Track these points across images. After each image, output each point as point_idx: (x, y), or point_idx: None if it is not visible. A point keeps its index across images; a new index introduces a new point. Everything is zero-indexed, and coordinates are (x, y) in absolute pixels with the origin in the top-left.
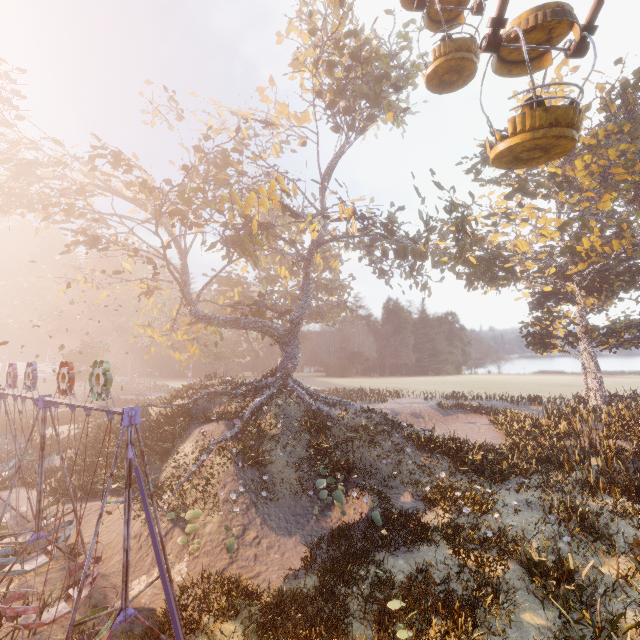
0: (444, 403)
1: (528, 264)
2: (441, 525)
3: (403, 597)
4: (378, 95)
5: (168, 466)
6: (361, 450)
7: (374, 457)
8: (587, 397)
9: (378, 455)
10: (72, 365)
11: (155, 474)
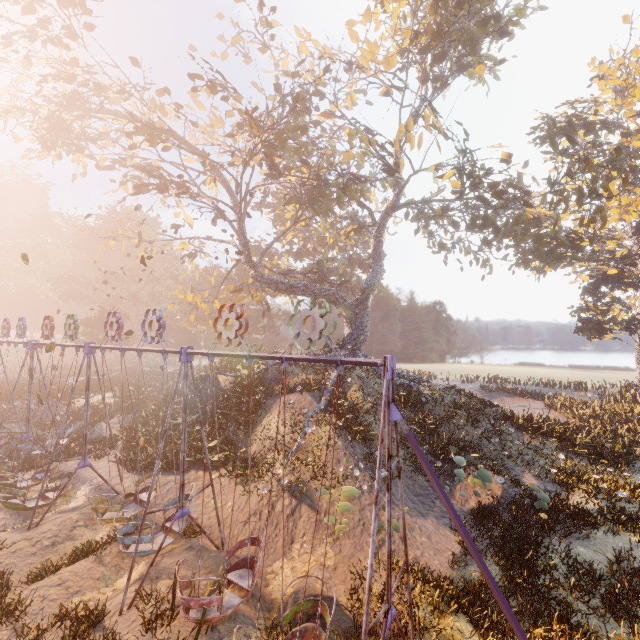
0: (487, 386)
1: (609, 243)
2: (603, 510)
3: (634, 591)
4: (478, 41)
5: (256, 438)
6: (465, 428)
7: (481, 436)
8: (639, 385)
9: (483, 434)
10: (242, 309)
11: (241, 447)
